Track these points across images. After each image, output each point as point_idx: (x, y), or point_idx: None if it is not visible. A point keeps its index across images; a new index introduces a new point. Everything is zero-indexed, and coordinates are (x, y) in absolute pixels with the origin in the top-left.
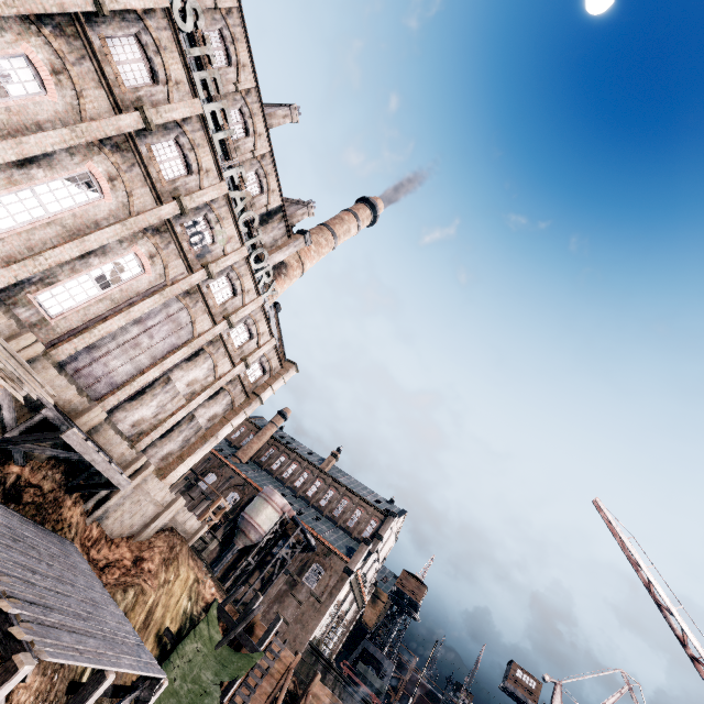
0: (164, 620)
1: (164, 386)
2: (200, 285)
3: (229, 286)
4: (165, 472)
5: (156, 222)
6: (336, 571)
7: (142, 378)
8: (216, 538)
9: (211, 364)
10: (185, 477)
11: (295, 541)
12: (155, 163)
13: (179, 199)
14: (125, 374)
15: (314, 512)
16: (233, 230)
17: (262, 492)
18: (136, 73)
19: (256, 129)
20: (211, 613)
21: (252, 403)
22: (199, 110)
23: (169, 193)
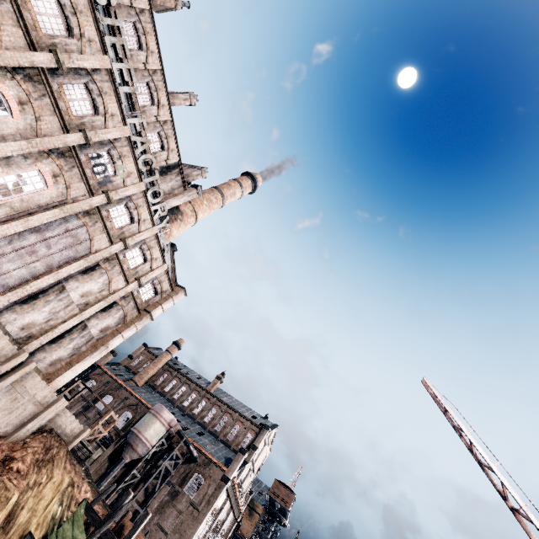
0: (29, 526)
1: (58, 294)
2: (100, 207)
3: (127, 214)
4: (52, 377)
5: (62, 147)
6: (214, 480)
7: (35, 283)
8: (100, 447)
9: (106, 280)
10: (83, 399)
11: (178, 453)
12: (65, 98)
13: (85, 131)
14: (19, 278)
15: (198, 427)
16: (133, 167)
17: (152, 409)
18: (54, 25)
19: (160, 100)
20: (78, 512)
21: (143, 318)
22: (108, 65)
23: (77, 125)
